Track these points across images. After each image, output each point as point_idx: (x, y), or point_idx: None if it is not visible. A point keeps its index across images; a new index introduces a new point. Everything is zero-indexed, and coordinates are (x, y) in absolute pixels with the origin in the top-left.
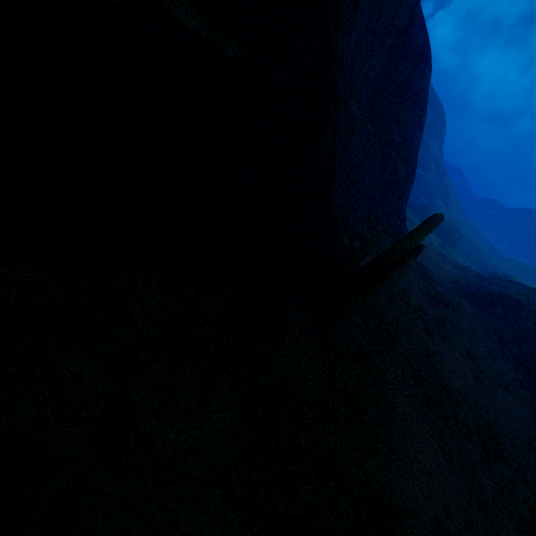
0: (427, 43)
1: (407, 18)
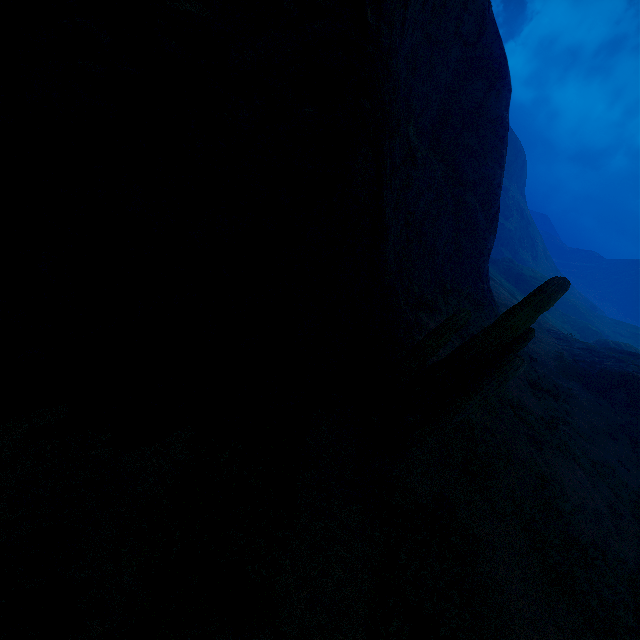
0: (503, 57)
1: (476, 24)
